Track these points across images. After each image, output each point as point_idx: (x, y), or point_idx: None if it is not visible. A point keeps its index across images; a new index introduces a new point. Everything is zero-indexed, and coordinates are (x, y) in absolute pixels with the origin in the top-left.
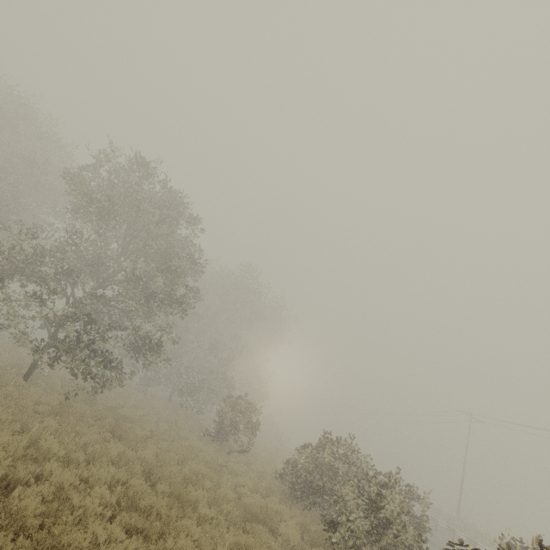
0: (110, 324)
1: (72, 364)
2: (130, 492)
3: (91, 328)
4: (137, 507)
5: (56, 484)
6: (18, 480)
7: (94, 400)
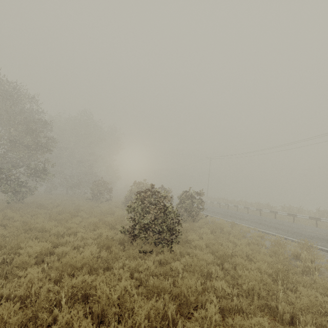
0: (12, 166)
1: (3, 188)
2: (52, 216)
3: (3, 171)
4: (57, 219)
5: (22, 221)
6: (7, 224)
7: (23, 201)
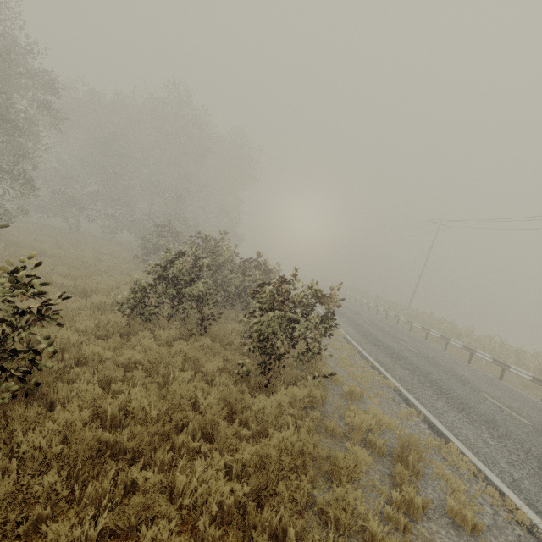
0: None
1: None
2: None
3: None
4: None
5: None
6: None
7: None
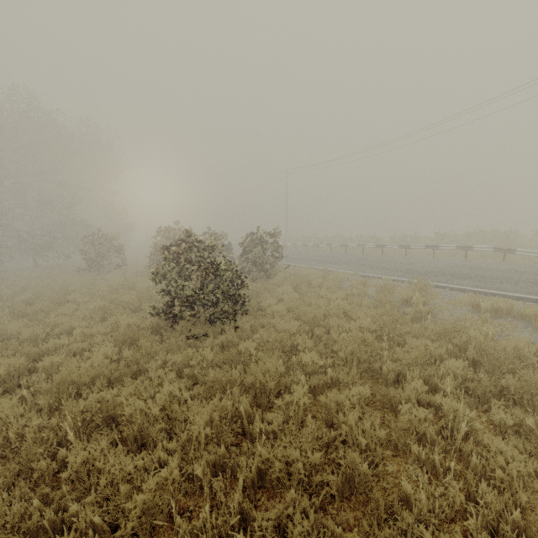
0: None
1: None
2: (15, 312)
3: None
4: (27, 315)
5: None
6: None
7: None
